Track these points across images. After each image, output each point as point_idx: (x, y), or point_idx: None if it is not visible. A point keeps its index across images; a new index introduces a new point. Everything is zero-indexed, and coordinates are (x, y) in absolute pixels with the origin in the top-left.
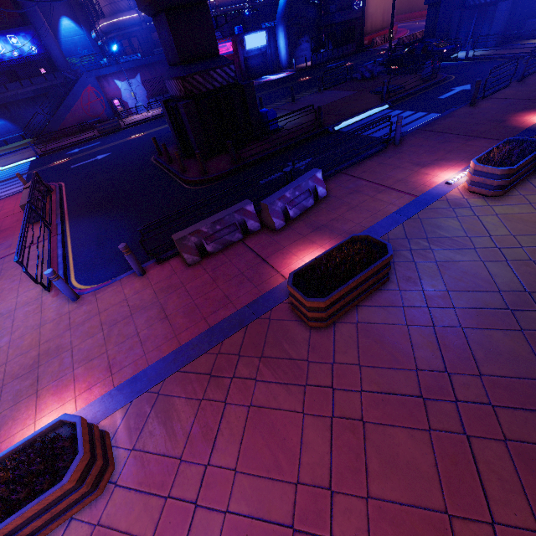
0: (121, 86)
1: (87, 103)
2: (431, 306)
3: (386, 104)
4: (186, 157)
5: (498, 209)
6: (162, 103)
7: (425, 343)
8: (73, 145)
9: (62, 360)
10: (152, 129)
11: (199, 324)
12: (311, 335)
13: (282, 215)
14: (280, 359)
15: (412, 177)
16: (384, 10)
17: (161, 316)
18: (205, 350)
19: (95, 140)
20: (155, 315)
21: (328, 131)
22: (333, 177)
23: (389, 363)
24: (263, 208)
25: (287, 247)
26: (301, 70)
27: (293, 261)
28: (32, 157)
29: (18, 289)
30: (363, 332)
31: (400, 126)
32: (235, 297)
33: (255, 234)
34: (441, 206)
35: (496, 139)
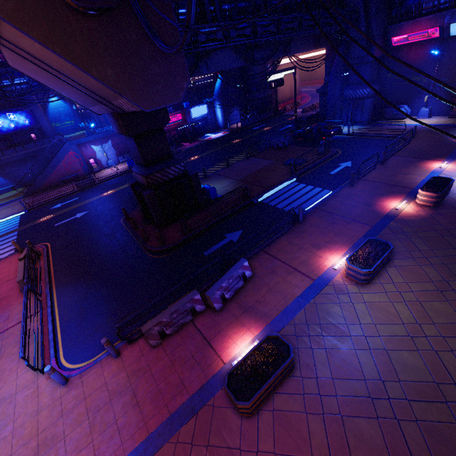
0: (96, 149)
1: (68, 163)
2: (322, 394)
3: (294, 178)
4: (148, 223)
5: (366, 297)
6: (130, 185)
7: (318, 431)
8: (56, 199)
9: (57, 451)
10: (120, 186)
11: (162, 411)
12: (242, 423)
13: (221, 300)
14: (221, 448)
15: (311, 260)
16: (291, 86)
17: (133, 403)
18: (167, 439)
19: (74, 194)
20: (129, 401)
21: (254, 202)
22: (257, 255)
23: (294, 450)
24: (207, 297)
25: (225, 329)
26: (234, 131)
27: (229, 345)
28: (21, 212)
29: (17, 370)
30: (277, 419)
31: (301, 213)
32: (188, 382)
33: (201, 314)
34: (330, 291)
35: (366, 224)
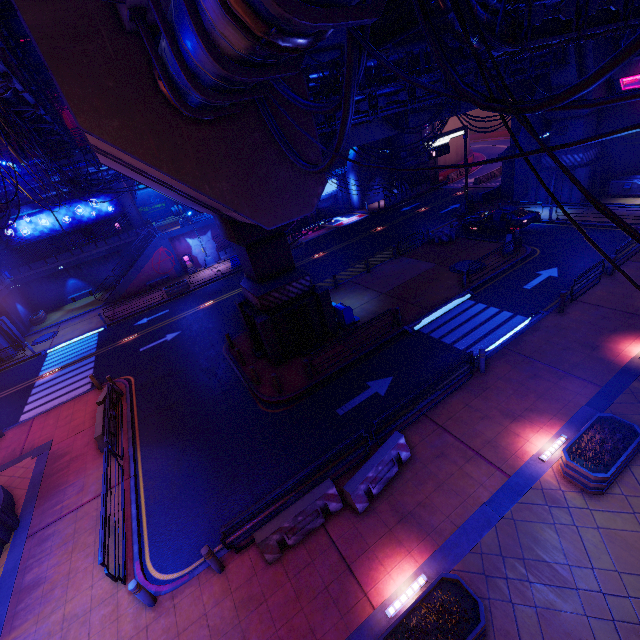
0: (191, 243)
1: (158, 262)
2: None
3: (467, 293)
4: (259, 357)
5: (599, 518)
6: (237, 304)
7: None
8: (141, 311)
9: None
10: (221, 295)
11: None
12: None
13: (366, 497)
14: None
15: (502, 439)
16: (457, 146)
17: None
18: None
19: (164, 305)
20: None
21: (408, 332)
22: (417, 423)
23: None
24: (345, 492)
25: (373, 547)
26: (375, 213)
27: (380, 576)
28: (100, 328)
29: (92, 572)
30: None
31: (484, 358)
32: (321, 633)
33: (337, 517)
34: (536, 500)
35: (590, 381)
